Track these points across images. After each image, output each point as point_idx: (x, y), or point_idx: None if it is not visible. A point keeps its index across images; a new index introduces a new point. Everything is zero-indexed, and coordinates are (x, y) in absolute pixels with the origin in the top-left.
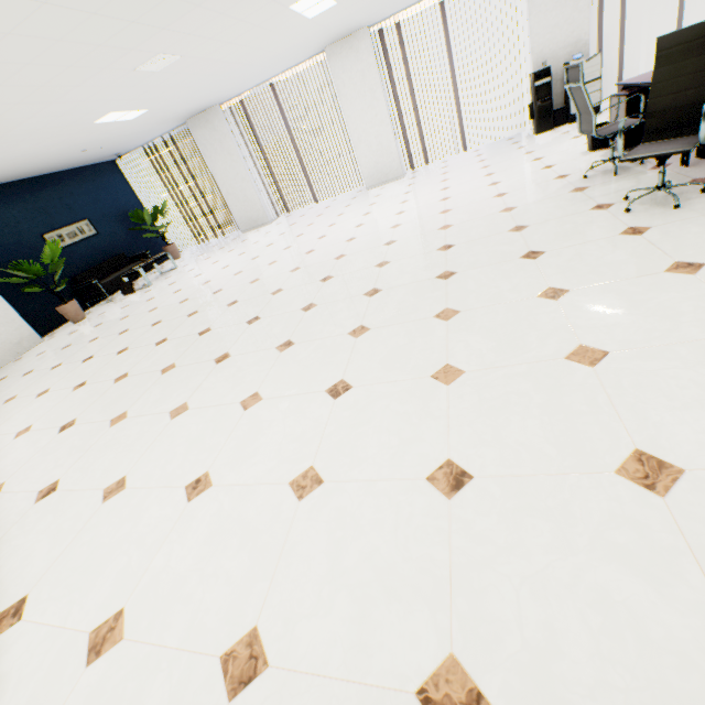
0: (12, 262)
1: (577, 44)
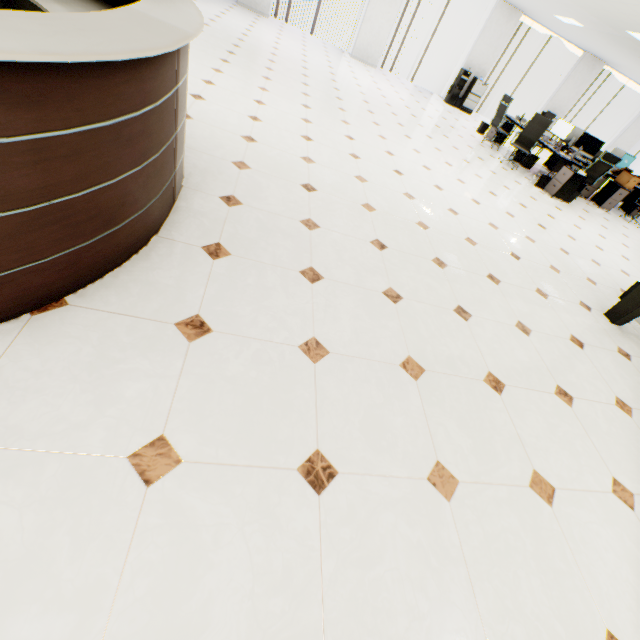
0: None
1: (483, 72)
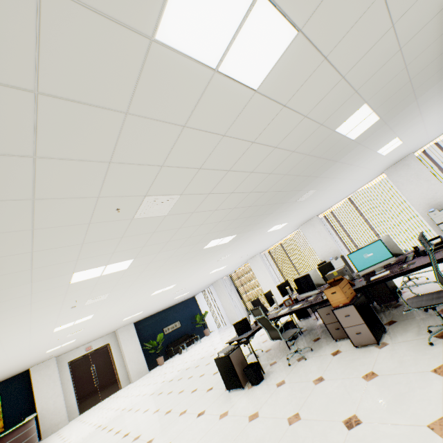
0: (151, 339)
1: (334, 251)
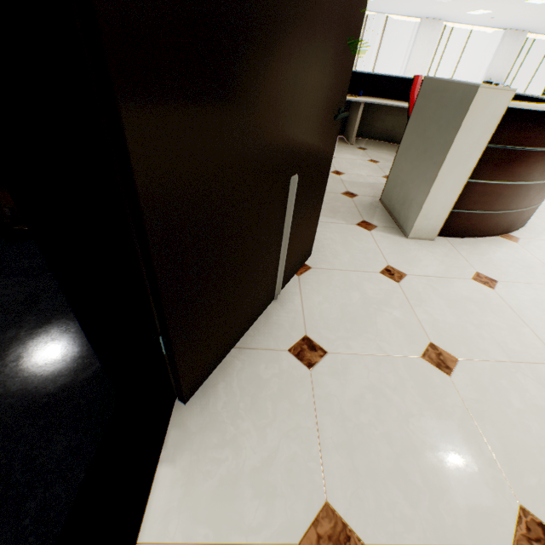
0: None
1: (500, 78)
